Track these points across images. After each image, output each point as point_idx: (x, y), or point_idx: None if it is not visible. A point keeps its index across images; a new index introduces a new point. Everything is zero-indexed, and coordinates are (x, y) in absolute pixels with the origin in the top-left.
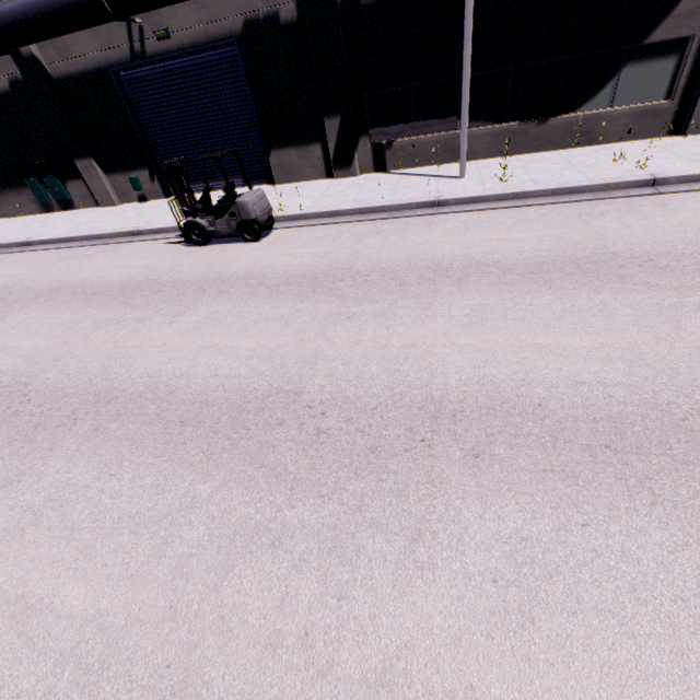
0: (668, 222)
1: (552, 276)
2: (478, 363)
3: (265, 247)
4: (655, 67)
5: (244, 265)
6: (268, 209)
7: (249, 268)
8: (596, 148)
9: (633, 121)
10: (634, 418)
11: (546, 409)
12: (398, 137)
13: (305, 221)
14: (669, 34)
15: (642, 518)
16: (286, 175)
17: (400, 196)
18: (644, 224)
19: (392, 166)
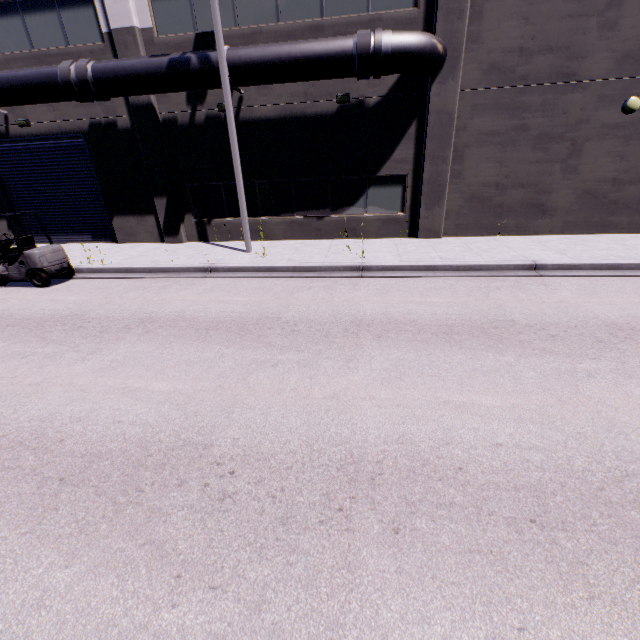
0: (342, 298)
1: (217, 332)
2: (66, 402)
3: (45, 292)
4: (390, 191)
5: (8, 306)
6: (61, 261)
7: (8, 309)
8: (359, 240)
9: (383, 225)
10: (116, 453)
11: (62, 444)
12: (216, 217)
13: (104, 274)
14: (392, 171)
15: (0, 547)
16: (127, 236)
17: (190, 261)
18: (326, 298)
19: (213, 238)
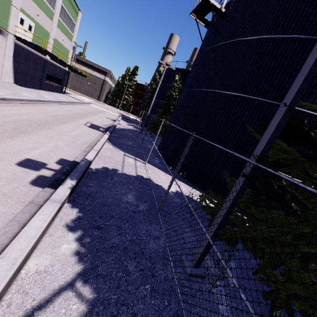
0: None
1: None
2: None
3: None
4: None
5: None
6: None
7: None
8: None
9: None
10: None
11: None
12: None
13: None
14: None
15: None
16: None
17: None
18: None
19: None
